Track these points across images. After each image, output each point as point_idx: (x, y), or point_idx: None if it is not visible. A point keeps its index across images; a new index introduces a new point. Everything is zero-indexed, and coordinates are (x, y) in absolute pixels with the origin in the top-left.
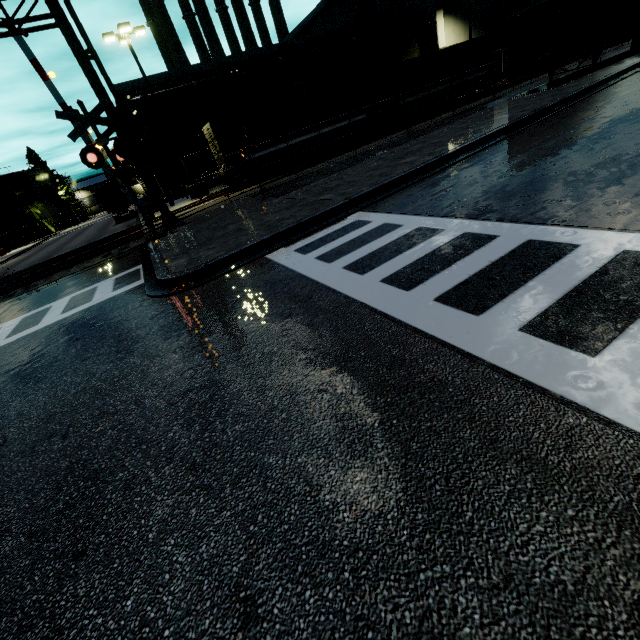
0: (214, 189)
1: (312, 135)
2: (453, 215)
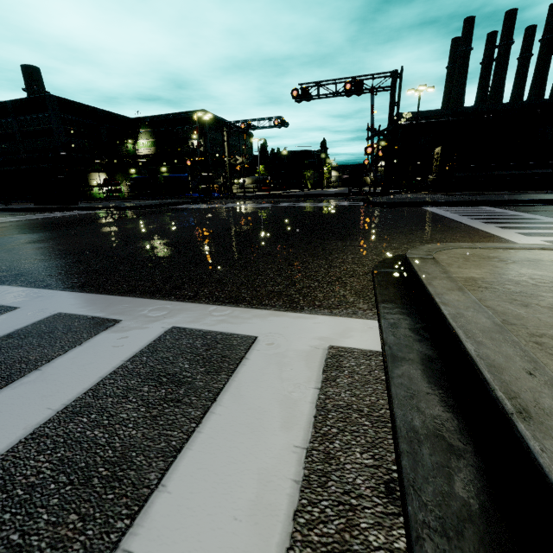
0: None
1: (519, 172)
2: (524, 212)
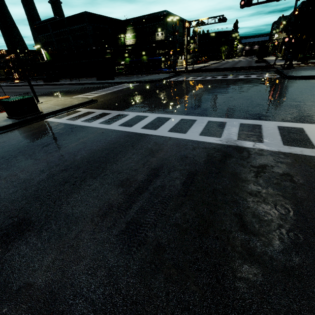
0: (310, 60)
1: None
2: None
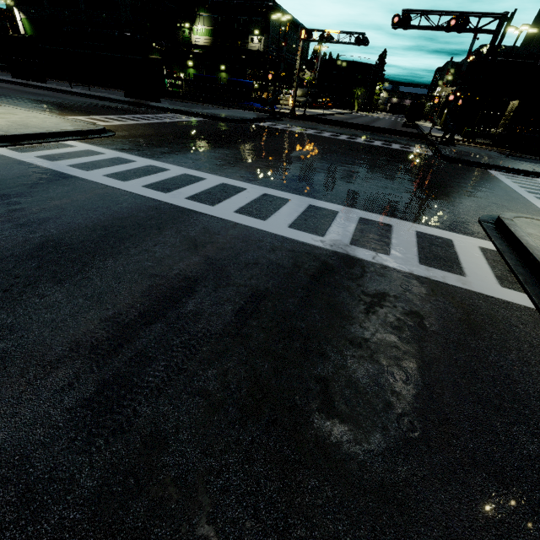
0: (479, 139)
1: None
2: None
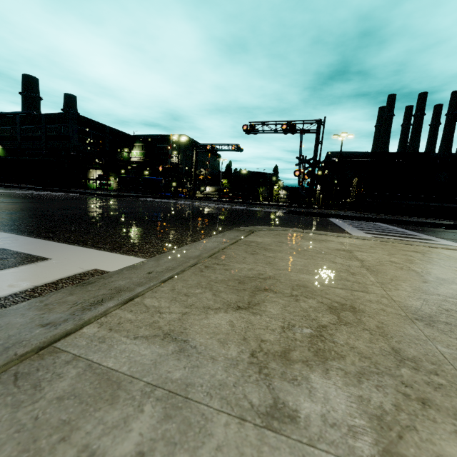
0: None
1: (419, 203)
2: (402, 228)
